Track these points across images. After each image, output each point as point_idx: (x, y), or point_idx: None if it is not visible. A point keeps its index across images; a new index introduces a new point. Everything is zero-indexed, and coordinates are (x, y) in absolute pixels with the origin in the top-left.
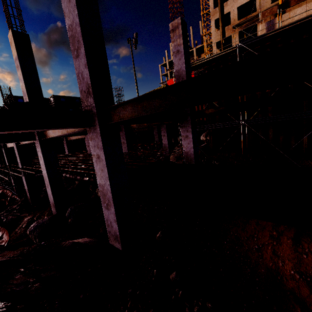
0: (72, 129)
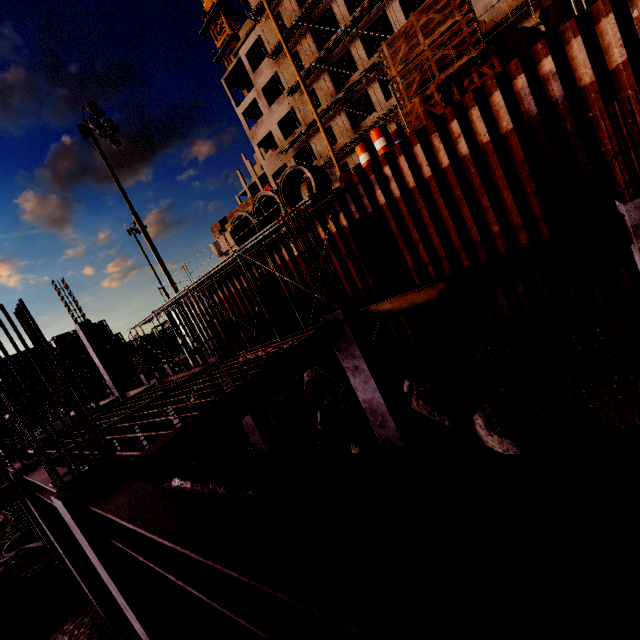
0: None
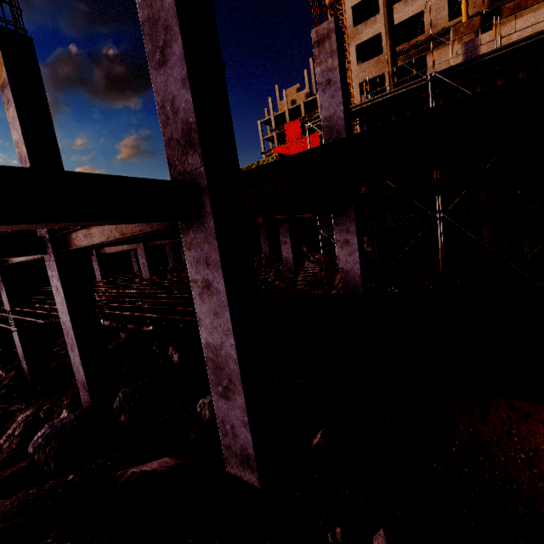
0: (136, 228)
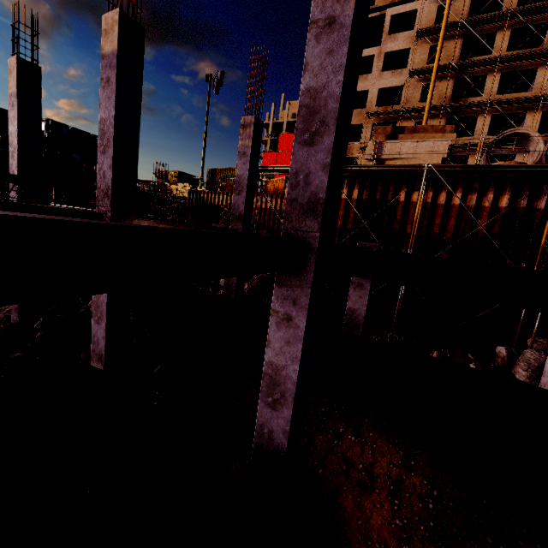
0: None
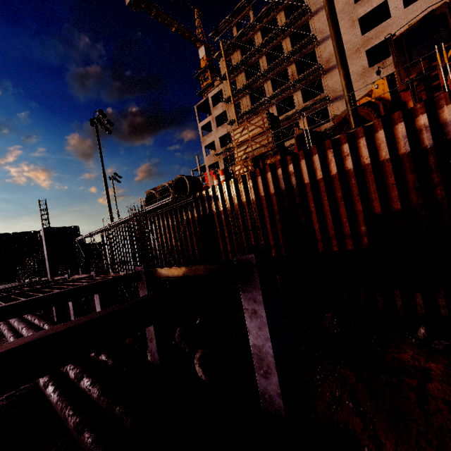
0: None
